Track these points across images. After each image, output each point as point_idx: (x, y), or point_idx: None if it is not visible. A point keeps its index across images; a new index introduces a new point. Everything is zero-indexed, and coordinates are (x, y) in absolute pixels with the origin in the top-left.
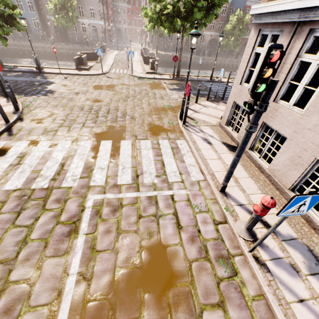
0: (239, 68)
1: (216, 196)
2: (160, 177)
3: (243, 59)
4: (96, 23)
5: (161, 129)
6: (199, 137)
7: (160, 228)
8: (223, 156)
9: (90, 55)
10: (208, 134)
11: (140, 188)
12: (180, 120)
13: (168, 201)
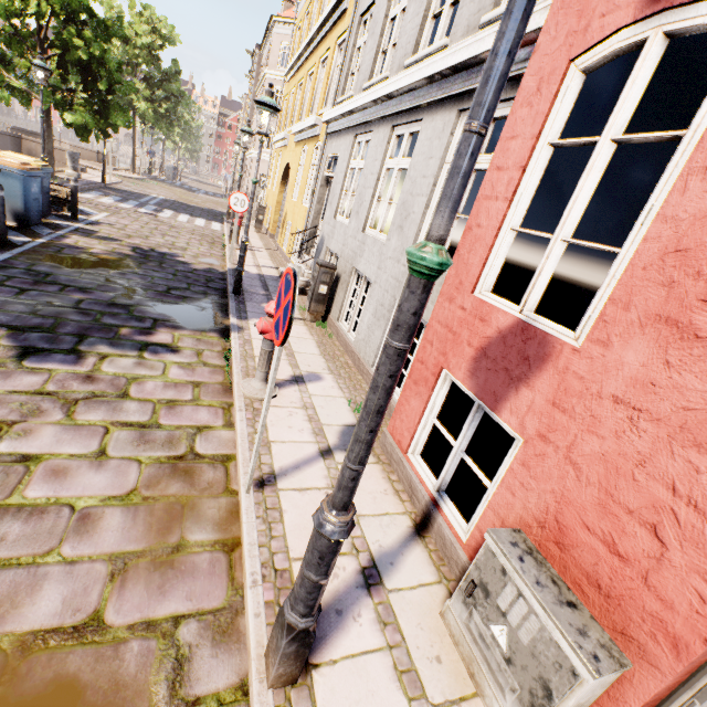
0: None
1: None
2: None
3: None
4: None
5: None
6: None
7: None
8: None
9: None
10: None
11: None
12: None
13: None
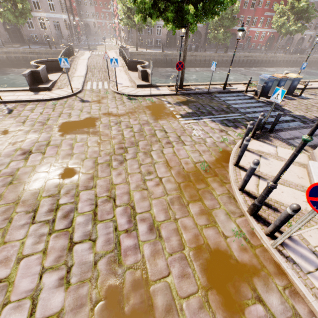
0: None
1: None
2: None
3: None
4: (58, 17)
5: (233, 268)
6: None
7: None
8: None
9: (52, 62)
10: None
11: None
12: (254, 219)
13: None
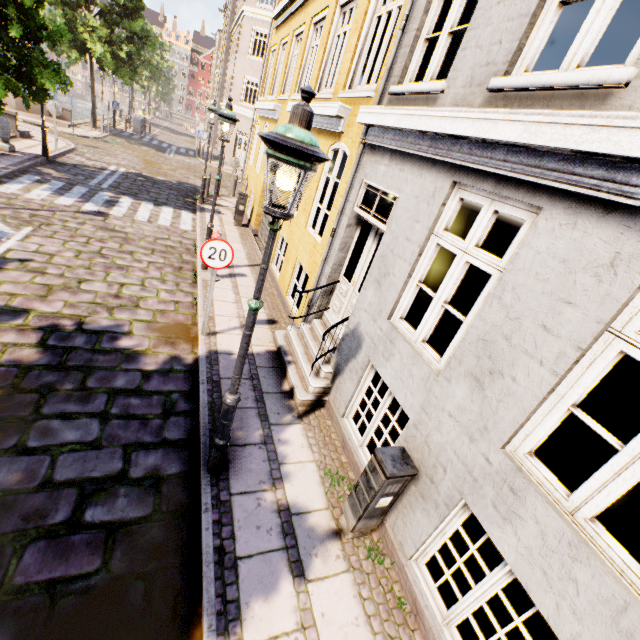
0: None
1: None
2: None
3: None
4: None
5: None
6: None
7: None
8: None
9: None
10: None
11: None
12: None
13: None
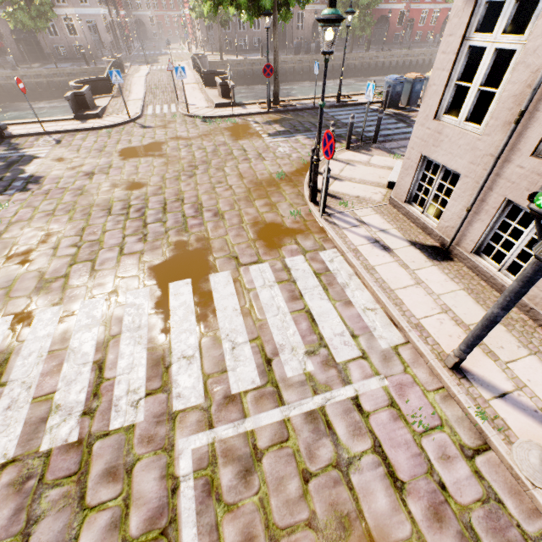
0: (429, 83)
1: (445, 382)
2: (317, 355)
3: (439, 62)
4: (94, 14)
5: (282, 231)
6: (361, 237)
7: (359, 498)
8: (422, 276)
9: (97, 83)
10: (376, 227)
11: (284, 394)
12: (313, 204)
13: (352, 417)
